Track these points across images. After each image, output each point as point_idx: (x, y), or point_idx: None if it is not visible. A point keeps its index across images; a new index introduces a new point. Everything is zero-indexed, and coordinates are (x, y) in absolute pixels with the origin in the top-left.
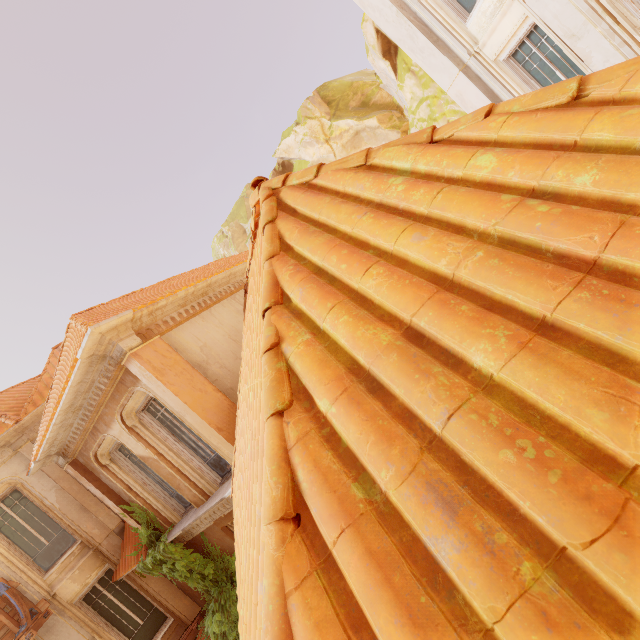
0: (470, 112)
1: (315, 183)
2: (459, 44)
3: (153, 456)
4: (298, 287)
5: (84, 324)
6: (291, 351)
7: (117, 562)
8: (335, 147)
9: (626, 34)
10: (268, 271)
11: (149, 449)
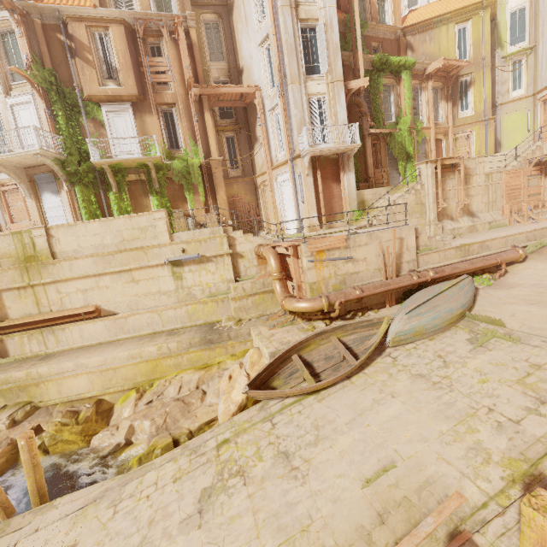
0: None
1: None
2: None
3: (376, 5)
4: None
5: None
6: None
7: None
8: None
9: None
10: None
11: (376, 3)
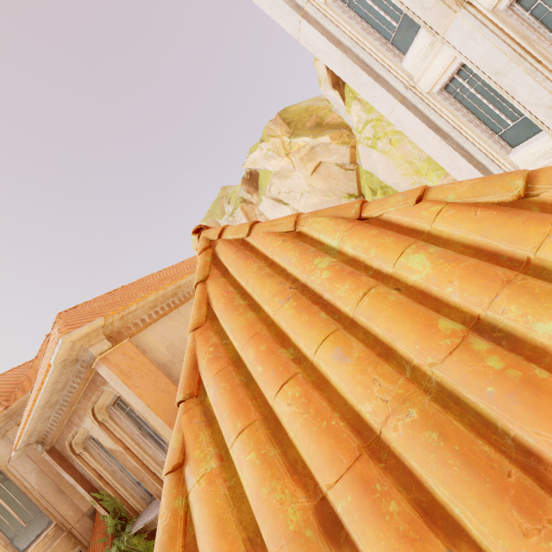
0: (409, 134)
1: (248, 241)
2: (396, 80)
3: (120, 450)
4: (213, 382)
5: (59, 332)
6: (192, 484)
7: (87, 545)
8: (294, 160)
9: (547, 71)
10: (190, 347)
11: (117, 443)
